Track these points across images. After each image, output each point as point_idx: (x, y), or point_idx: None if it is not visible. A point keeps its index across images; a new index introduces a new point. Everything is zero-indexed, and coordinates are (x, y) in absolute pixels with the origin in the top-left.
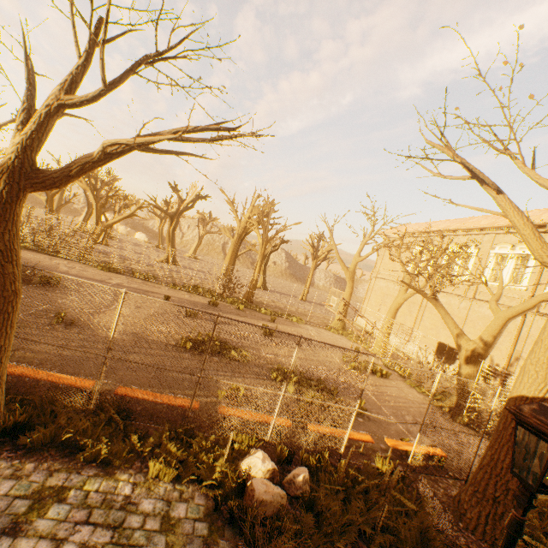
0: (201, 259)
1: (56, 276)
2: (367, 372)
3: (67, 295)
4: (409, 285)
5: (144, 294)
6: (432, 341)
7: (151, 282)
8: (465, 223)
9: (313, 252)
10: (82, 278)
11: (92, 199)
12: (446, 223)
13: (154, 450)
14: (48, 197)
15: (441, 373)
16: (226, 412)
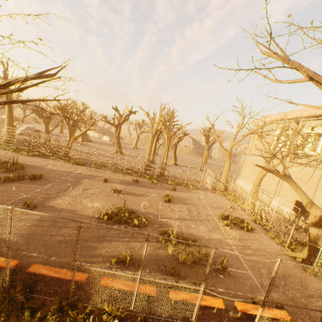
0: (140, 148)
1: (39, 173)
2: (209, 260)
3: (42, 186)
4: (263, 167)
5: (92, 179)
6: (291, 199)
7: (101, 169)
8: (316, 110)
9: (206, 139)
10: (58, 172)
11: (66, 123)
12: (300, 111)
13: (41, 321)
14: (45, 124)
15: (280, 260)
16: (105, 283)
